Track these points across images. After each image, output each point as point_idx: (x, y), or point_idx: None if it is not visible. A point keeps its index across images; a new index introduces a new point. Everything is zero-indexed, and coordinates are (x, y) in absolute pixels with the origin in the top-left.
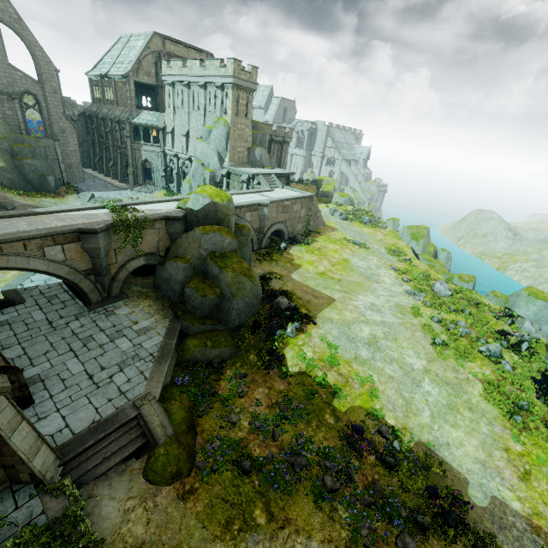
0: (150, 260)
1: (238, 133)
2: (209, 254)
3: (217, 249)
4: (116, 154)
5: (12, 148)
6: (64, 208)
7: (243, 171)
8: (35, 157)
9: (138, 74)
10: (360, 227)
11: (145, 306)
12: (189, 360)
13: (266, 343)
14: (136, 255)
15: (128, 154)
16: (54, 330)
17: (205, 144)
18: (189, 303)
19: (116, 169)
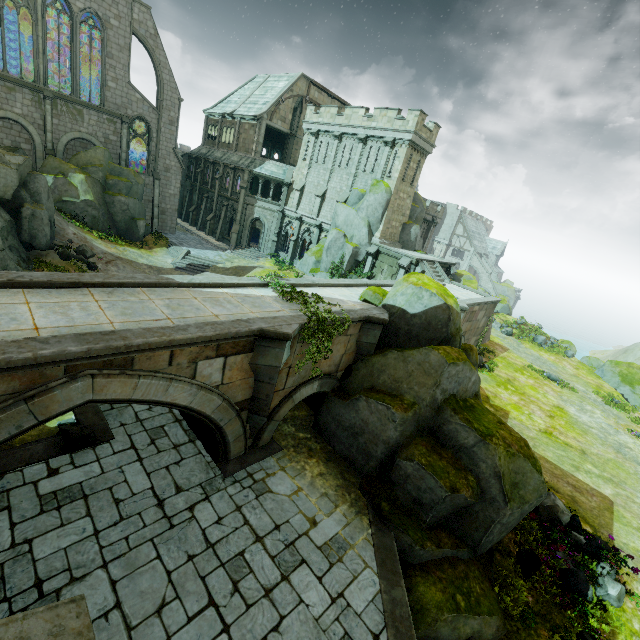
0: (324, 386)
1: (398, 202)
2: (448, 400)
3: (459, 392)
4: (219, 206)
5: (106, 179)
6: (214, 280)
7: (403, 253)
8: (130, 194)
9: (272, 118)
10: (536, 349)
11: (314, 474)
12: (424, 639)
13: (565, 613)
14: (310, 377)
15: (238, 208)
16: (169, 525)
17: (352, 210)
18: (405, 490)
19: (215, 224)
